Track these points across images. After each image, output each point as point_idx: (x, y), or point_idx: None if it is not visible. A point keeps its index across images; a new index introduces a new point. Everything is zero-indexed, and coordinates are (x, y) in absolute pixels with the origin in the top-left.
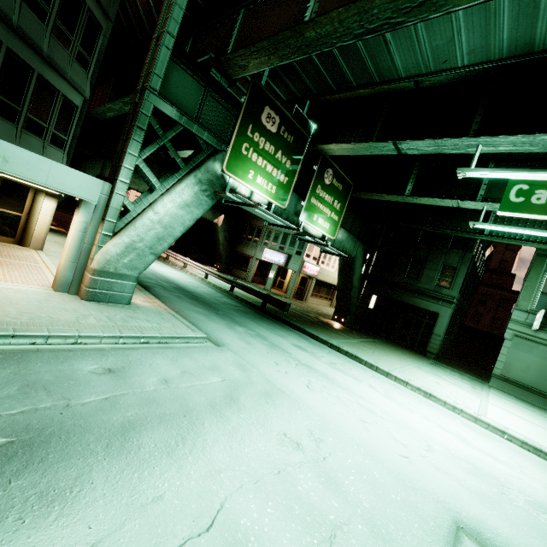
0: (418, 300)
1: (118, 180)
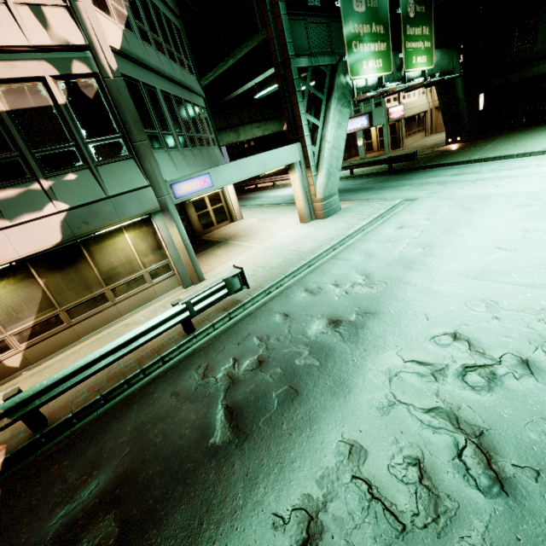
0: (539, 67)
1: (305, 137)
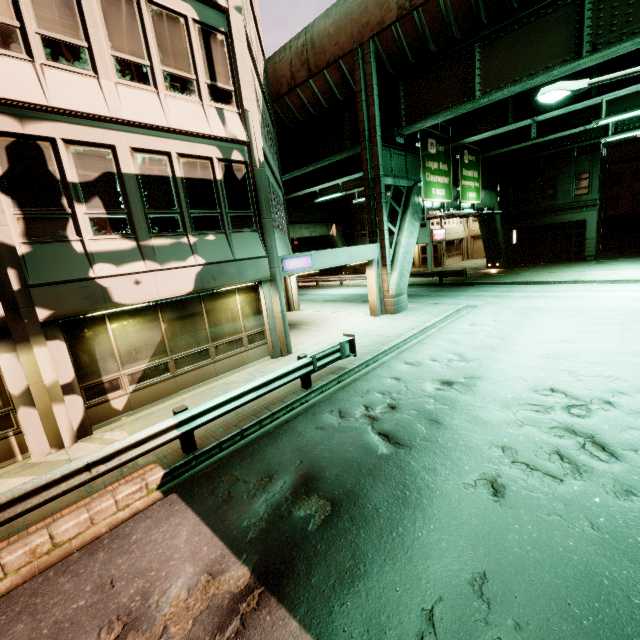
0: (561, 217)
1: (385, 239)
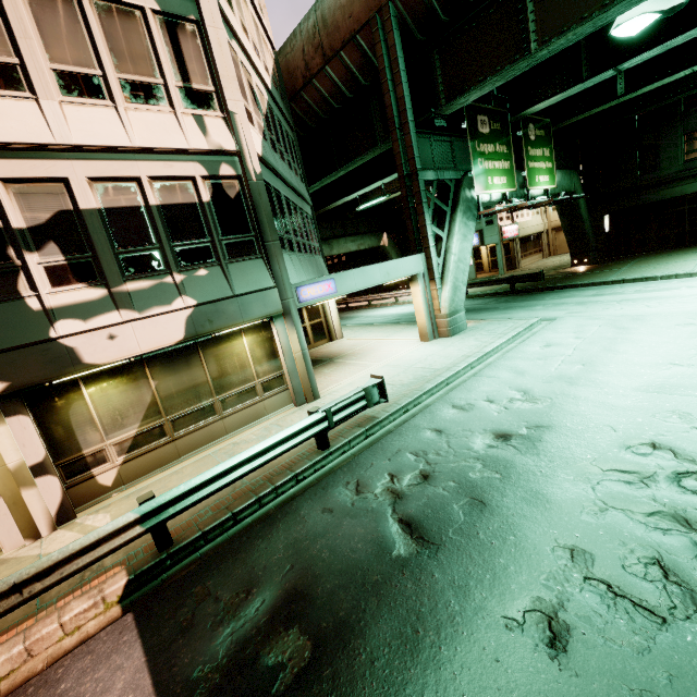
0: (667, 191)
1: (430, 247)
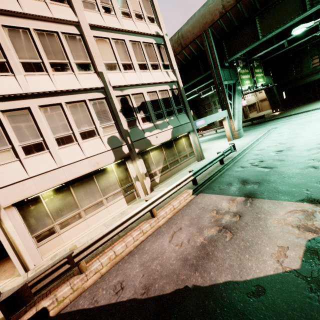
0: (307, 79)
1: (229, 107)
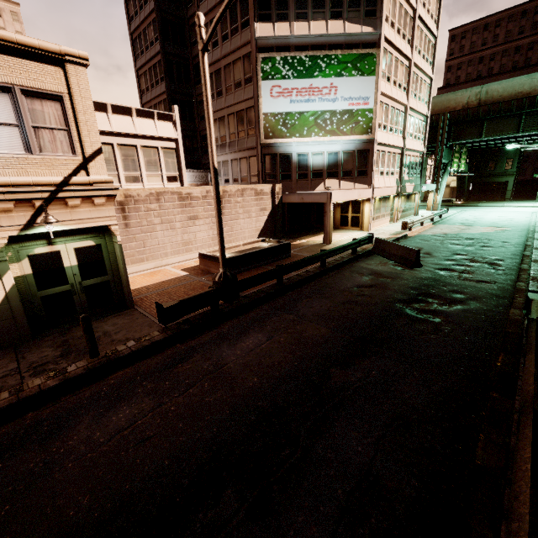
0: (496, 179)
1: (439, 182)
